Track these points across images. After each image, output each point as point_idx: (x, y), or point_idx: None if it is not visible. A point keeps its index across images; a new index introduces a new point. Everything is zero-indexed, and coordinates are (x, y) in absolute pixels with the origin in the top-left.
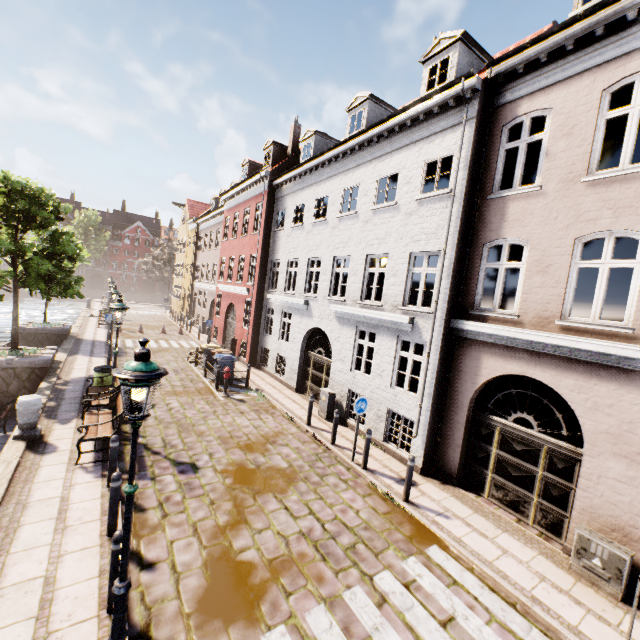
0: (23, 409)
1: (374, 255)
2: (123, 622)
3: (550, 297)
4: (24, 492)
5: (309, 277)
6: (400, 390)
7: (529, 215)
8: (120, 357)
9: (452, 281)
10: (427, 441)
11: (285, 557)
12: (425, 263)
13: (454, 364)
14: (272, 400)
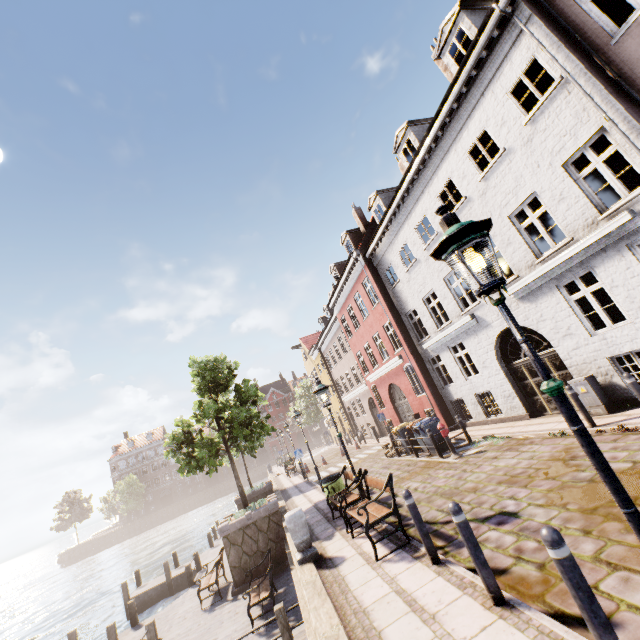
0: (293, 525)
1: (517, 210)
2: None
3: None
4: (351, 601)
5: (456, 294)
6: None
7: None
8: None
9: None
10: None
11: None
12: (591, 156)
13: None
14: (514, 434)
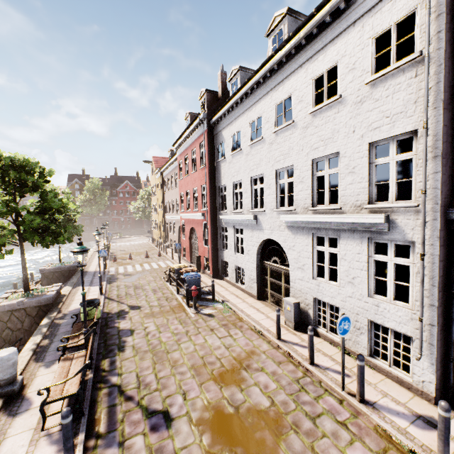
0: None
1: (320, 158)
2: None
3: None
4: None
5: (254, 194)
6: (382, 299)
7: None
8: (112, 283)
9: (443, 162)
10: (437, 363)
11: None
12: (393, 150)
13: None
14: (238, 312)
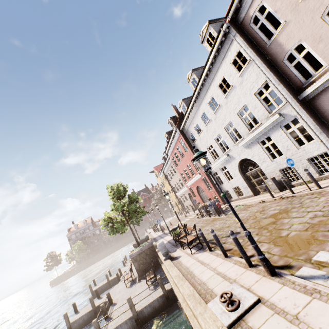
0: (160, 247)
1: (240, 111)
2: (258, 247)
3: None
4: (183, 266)
5: (220, 146)
6: (304, 146)
7: (290, 33)
8: None
9: (282, 84)
10: None
11: (312, 226)
12: (264, 91)
13: (319, 112)
14: (247, 203)
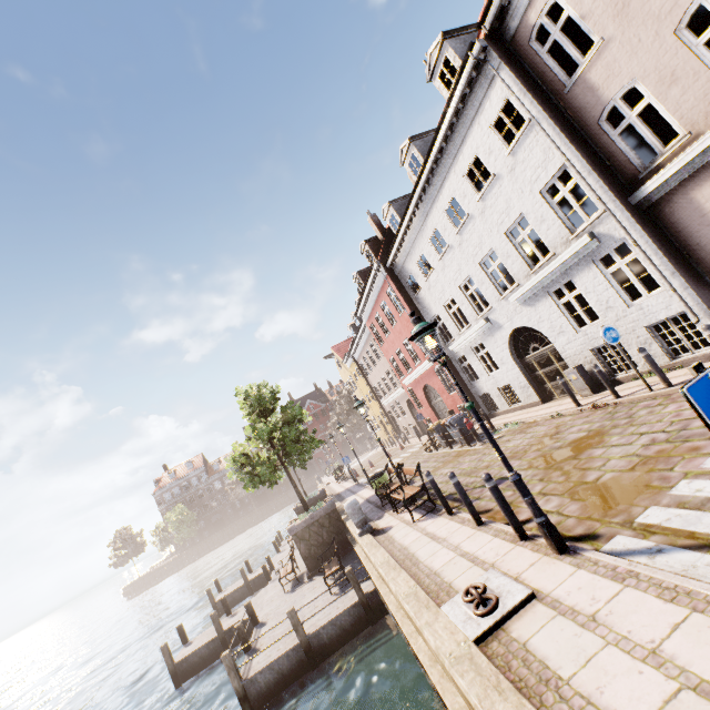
0: (351, 510)
1: (511, 227)
2: (535, 503)
3: (702, 90)
4: (396, 546)
5: (471, 300)
6: (640, 300)
7: (613, 64)
8: None
9: (596, 172)
10: None
11: (643, 460)
12: (559, 186)
13: (671, 230)
14: (526, 419)
